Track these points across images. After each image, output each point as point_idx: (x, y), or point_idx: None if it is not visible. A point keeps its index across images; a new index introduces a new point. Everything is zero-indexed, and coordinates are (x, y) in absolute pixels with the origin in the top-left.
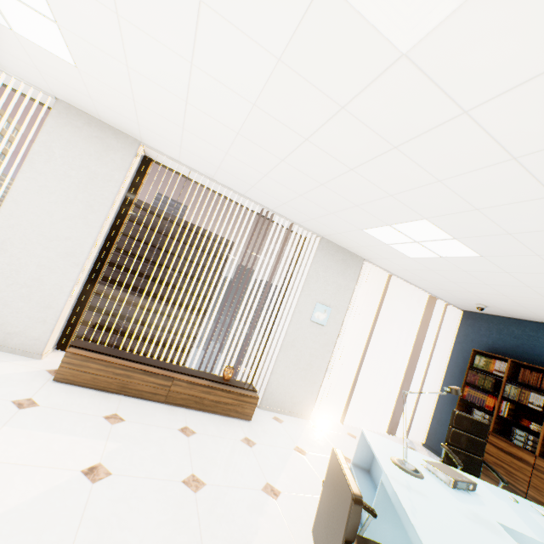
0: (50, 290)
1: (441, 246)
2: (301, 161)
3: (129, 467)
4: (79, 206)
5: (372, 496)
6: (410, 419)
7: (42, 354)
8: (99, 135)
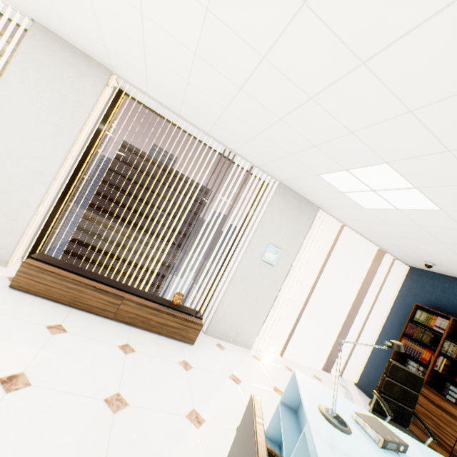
0: (18, 204)
1: (399, 196)
2: (259, 88)
3: (53, 379)
4: (49, 128)
5: (295, 441)
6: (346, 359)
7: (8, 262)
8: (72, 61)
